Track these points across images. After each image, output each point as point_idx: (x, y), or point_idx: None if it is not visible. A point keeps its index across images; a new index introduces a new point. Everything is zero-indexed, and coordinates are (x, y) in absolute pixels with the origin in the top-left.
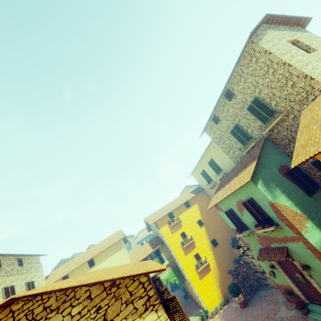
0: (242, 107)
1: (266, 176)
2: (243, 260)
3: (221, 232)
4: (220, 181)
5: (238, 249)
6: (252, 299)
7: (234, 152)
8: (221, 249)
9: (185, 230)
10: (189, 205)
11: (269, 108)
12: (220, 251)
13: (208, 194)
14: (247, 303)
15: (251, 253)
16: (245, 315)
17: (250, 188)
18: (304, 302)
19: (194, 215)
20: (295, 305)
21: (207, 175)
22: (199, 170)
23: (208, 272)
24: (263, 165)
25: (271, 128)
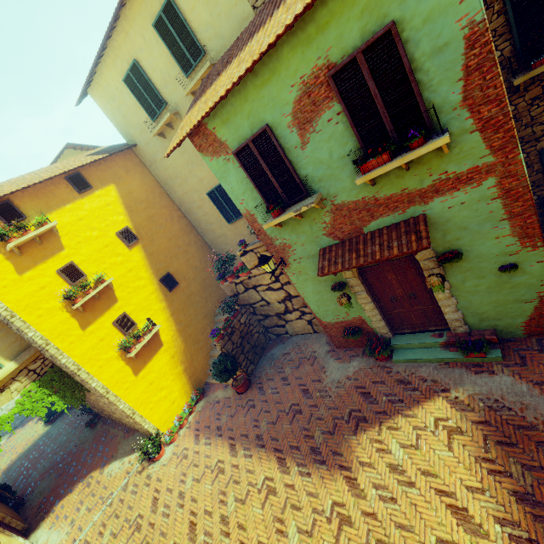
0: None
1: None
2: (241, 301)
3: (184, 258)
4: (205, 79)
5: (265, 263)
6: (257, 369)
7: None
8: (187, 293)
9: (77, 258)
10: (88, 185)
11: None
12: (184, 297)
13: (148, 161)
14: (250, 380)
15: (285, 271)
16: (254, 406)
17: None
18: (383, 339)
19: (108, 217)
20: (354, 350)
21: (150, 83)
22: (118, 68)
23: (158, 350)
24: None
25: None
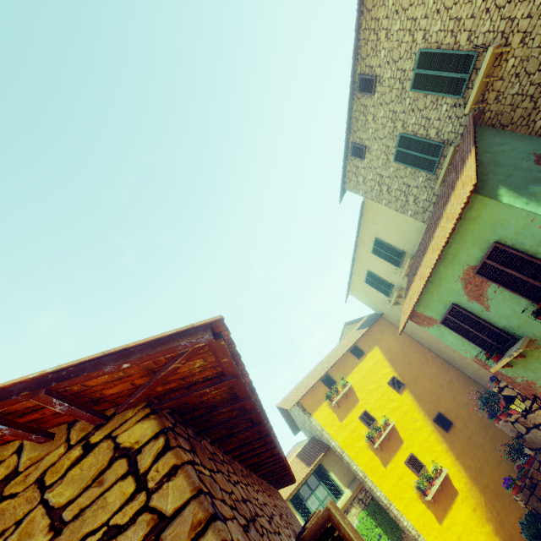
0: (400, 92)
1: (513, 179)
2: (530, 444)
3: (450, 396)
4: (409, 272)
5: (510, 403)
6: None
7: (416, 198)
8: (465, 434)
9: (367, 407)
10: (362, 352)
11: (458, 55)
12: (464, 438)
13: (394, 321)
14: None
15: None
16: None
17: (482, 219)
18: None
19: (379, 371)
20: None
21: (379, 278)
22: (360, 277)
23: (454, 497)
24: (494, 164)
25: (479, 97)
